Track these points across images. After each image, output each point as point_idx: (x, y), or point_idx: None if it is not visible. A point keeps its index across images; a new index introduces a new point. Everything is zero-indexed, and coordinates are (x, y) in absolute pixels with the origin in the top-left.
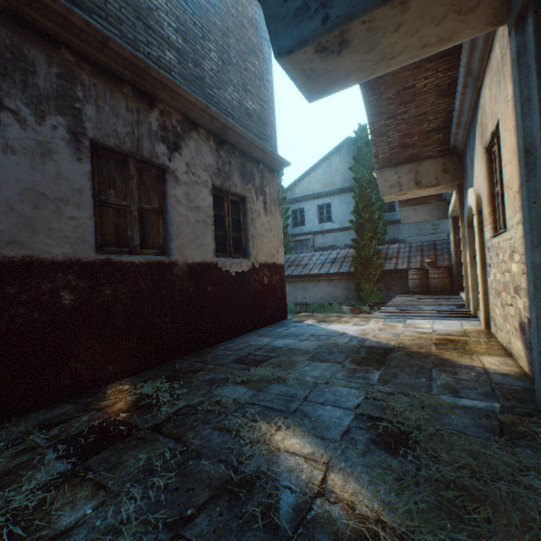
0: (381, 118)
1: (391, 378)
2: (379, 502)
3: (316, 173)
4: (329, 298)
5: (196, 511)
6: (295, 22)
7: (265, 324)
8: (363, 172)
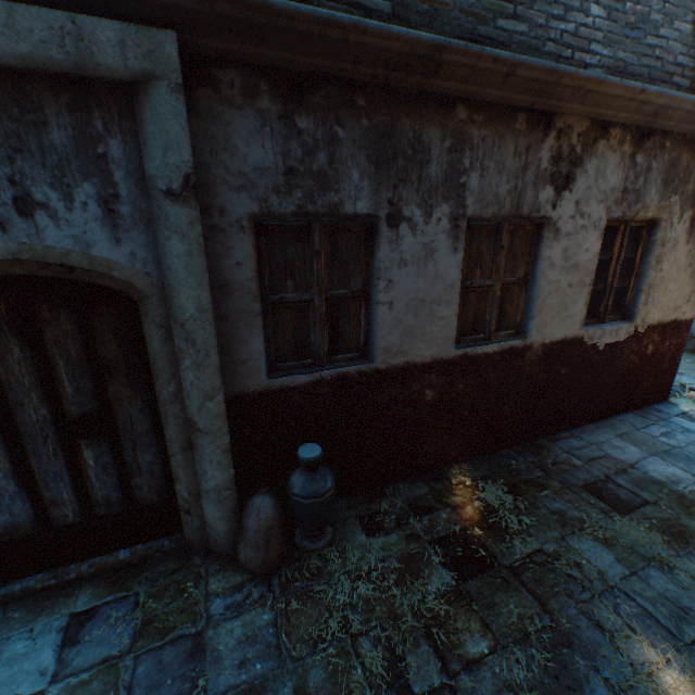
0: None
1: None
2: None
3: None
4: None
5: None
6: None
7: (627, 408)
8: None
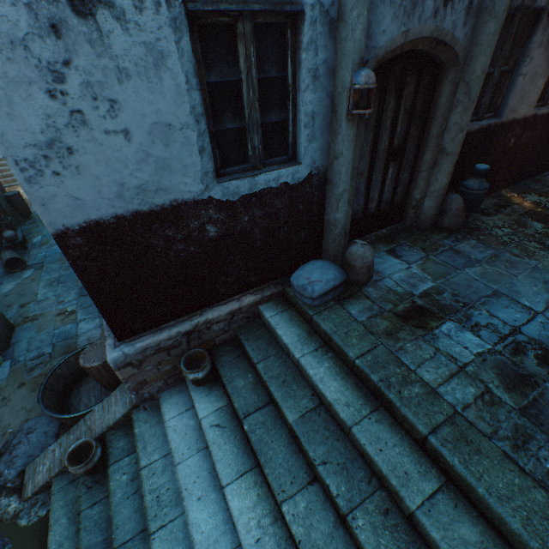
0: None
1: None
2: None
3: None
4: None
5: None
6: None
7: None
8: None
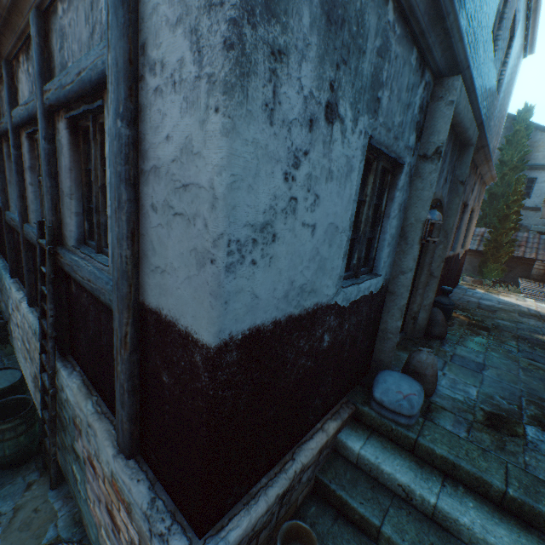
0: None
1: None
2: None
3: None
4: None
5: None
6: None
7: (454, 287)
8: (512, 155)
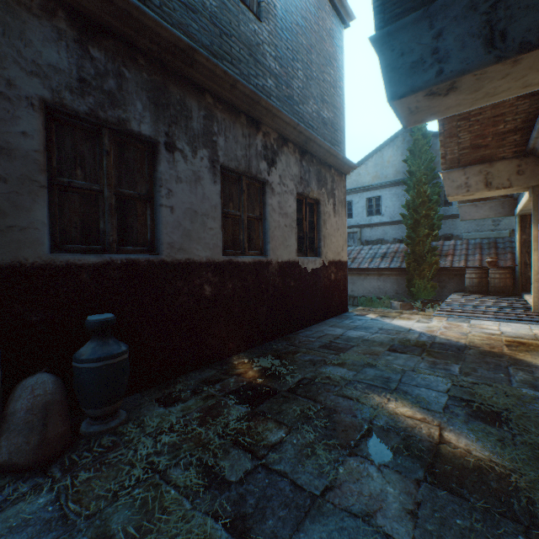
0: (453, 120)
1: (471, 371)
2: (488, 451)
3: (367, 165)
4: (377, 292)
5: (356, 442)
6: (409, 73)
7: (331, 315)
8: (419, 164)
